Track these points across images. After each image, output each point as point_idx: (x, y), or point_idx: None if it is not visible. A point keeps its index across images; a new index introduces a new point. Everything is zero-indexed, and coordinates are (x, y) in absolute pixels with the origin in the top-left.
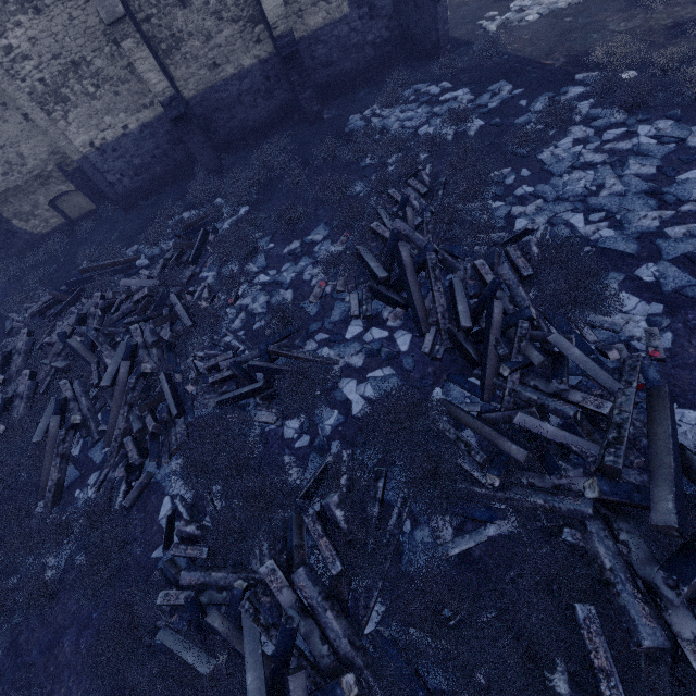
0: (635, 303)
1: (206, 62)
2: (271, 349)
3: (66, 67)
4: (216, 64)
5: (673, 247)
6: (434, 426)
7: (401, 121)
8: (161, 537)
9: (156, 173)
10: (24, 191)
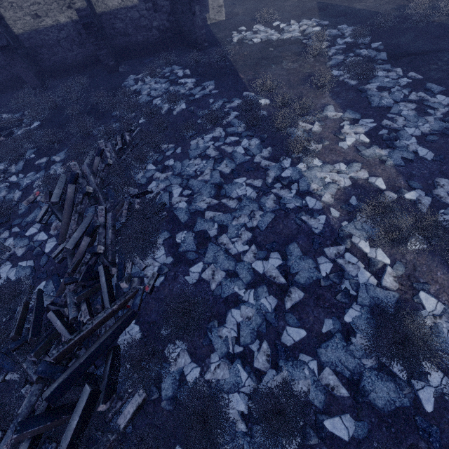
0: (161, 255)
1: (29, 12)
2: None
3: None
4: (38, 15)
5: (201, 224)
6: (14, 308)
7: (151, 89)
8: None
9: None
10: None
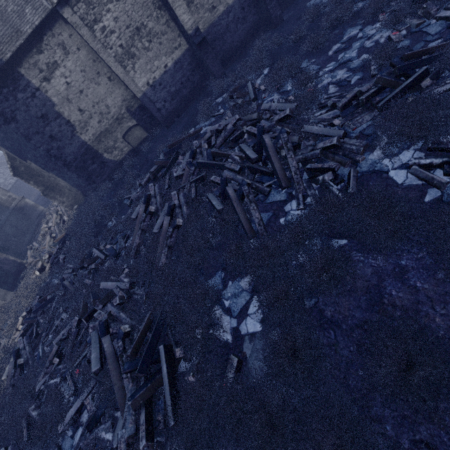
0: None
1: (208, 7)
2: (409, 52)
3: (133, 33)
4: (214, 7)
5: None
6: None
7: None
8: (417, 191)
9: (183, 95)
10: (109, 132)
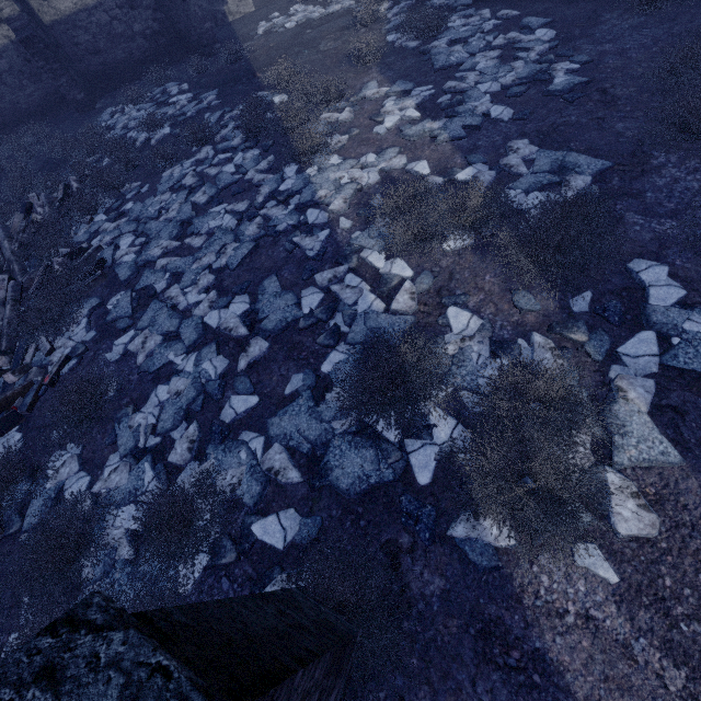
0: (80, 330)
1: None
2: None
3: None
4: None
5: (147, 278)
6: None
7: (129, 120)
8: None
9: None
10: None
